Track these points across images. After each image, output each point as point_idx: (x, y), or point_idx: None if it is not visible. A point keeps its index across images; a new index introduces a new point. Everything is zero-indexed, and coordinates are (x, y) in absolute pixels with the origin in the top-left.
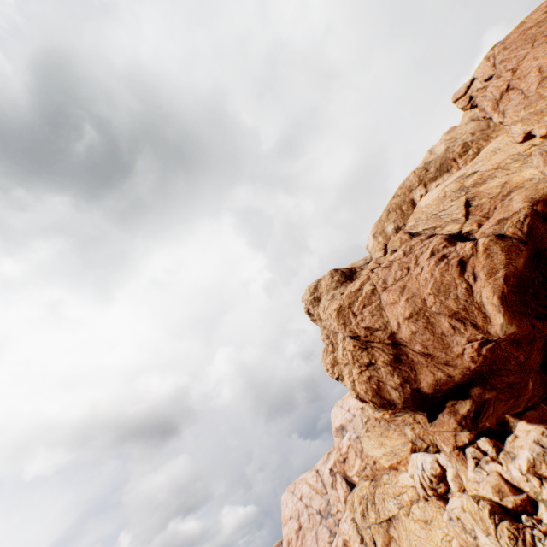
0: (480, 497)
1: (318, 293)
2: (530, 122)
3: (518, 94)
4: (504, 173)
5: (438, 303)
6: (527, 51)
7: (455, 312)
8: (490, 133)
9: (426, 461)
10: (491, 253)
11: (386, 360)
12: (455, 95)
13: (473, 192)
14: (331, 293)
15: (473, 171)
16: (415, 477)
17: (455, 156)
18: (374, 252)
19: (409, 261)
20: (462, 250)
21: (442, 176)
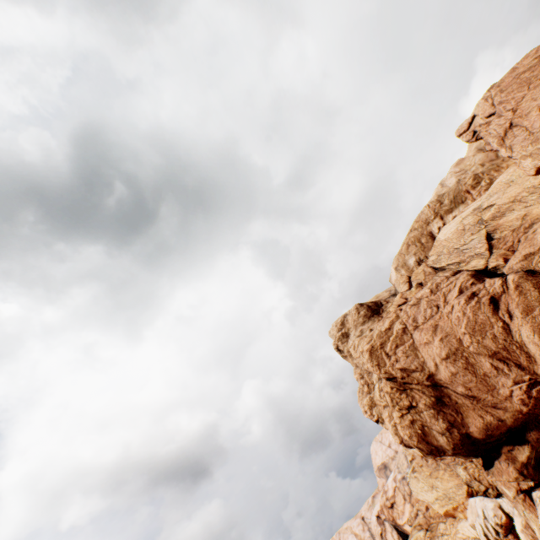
0: None
1: (345, 329)
2: (539, 157)
3: (522, 131)
4: (522, 206)
5: (474, 343)
6: (524, 93)
7: (494, 352)
8: (499, 163)
9: (486, 507)
10: (523, 290)
11: (428, 402)
12: (458, 130)
13: (492, 225)
14: (359, 328)
15: (489, 204)
16: (477, 527)
17: (467, 188)
18: (398, 285)
19: (438, 299)
20: (492, 288)
21: (457, 207)
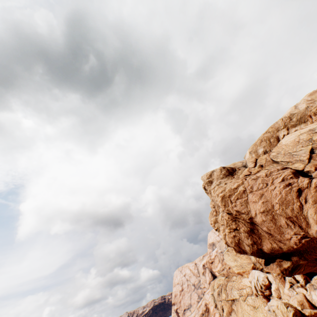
0: (289, 305)
1: (211, 178)
2: None
3: None
4: None
5: (280, 209)
6: None
7: (290, 217)
8: None
9: (260, 276)
10: None
11: (245, 230)
12: None
13: (316, 144)
14: (219, 180)
15: None
16: (252, 283)
17: (311, 114)
18: (248, 162)
19: (268, 180)
20: (301, 183)
21: (300, 125)
